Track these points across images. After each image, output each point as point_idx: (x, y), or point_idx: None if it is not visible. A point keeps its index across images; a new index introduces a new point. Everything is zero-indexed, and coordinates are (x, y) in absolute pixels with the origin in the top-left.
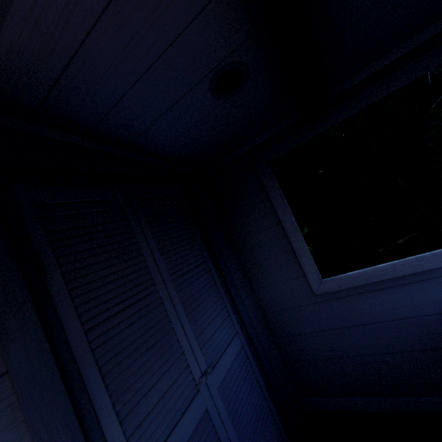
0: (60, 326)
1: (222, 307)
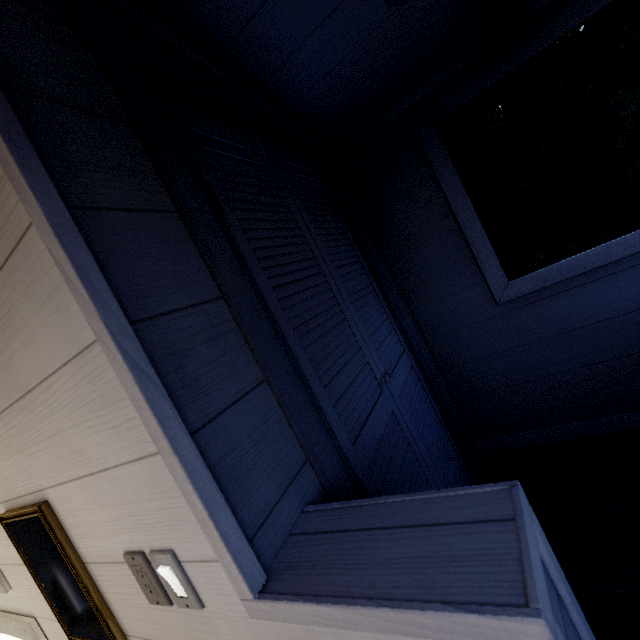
0: (250, 272)
1: (385, 317)
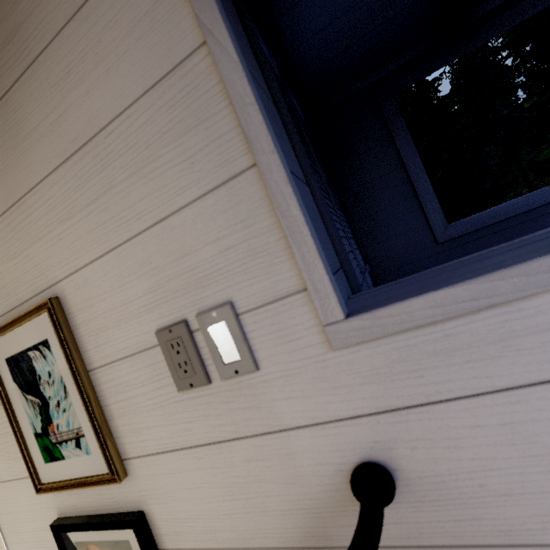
0: None
1: (352, 237)
